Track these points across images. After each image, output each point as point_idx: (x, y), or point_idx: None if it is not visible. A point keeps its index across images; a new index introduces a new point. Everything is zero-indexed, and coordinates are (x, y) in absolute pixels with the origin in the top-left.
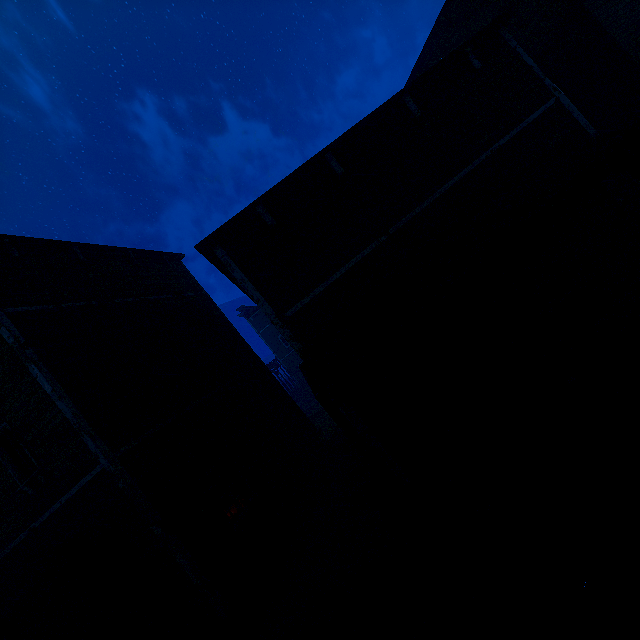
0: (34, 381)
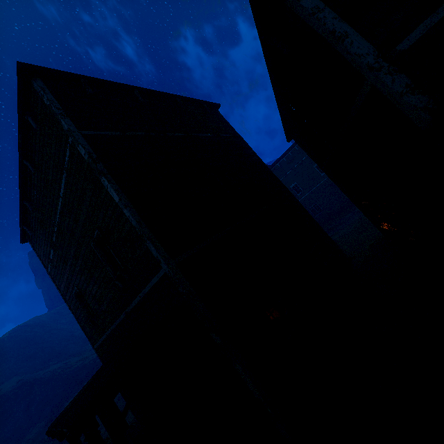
0: (107, 192)
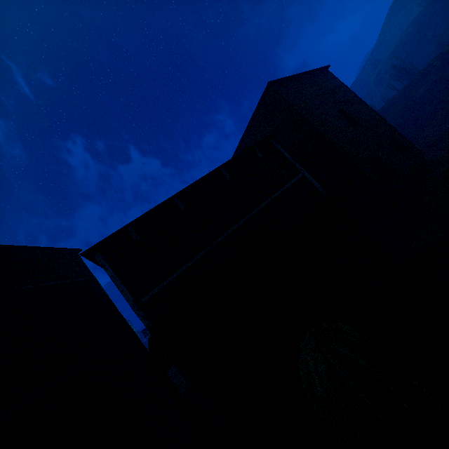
0: None
